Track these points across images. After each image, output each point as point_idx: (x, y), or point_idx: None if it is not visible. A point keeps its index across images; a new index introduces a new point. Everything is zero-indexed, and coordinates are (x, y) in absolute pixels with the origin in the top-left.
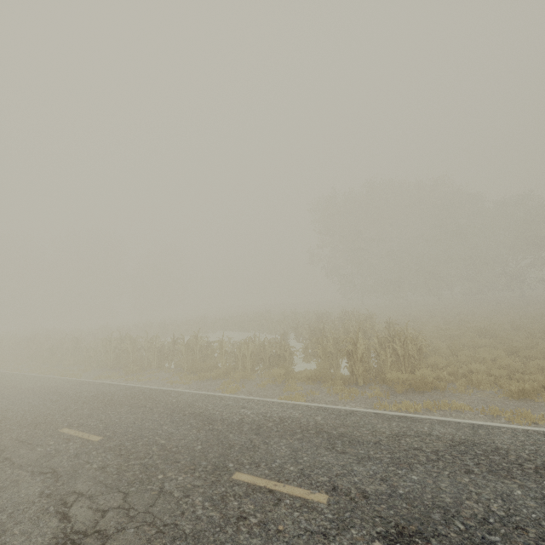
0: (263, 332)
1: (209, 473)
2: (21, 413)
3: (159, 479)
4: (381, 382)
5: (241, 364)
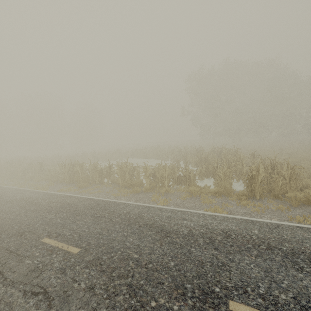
0: (158, 159)
1: (202, 300)
2: (8, 221)
3: (153, 307)
4: (272, 197)
5: (159, 182)
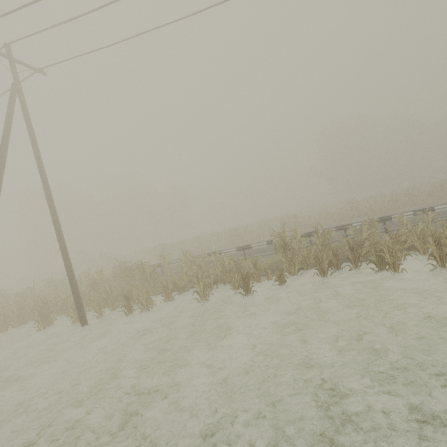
0: None
1: None
2: None
3: None
4: None
5: None
